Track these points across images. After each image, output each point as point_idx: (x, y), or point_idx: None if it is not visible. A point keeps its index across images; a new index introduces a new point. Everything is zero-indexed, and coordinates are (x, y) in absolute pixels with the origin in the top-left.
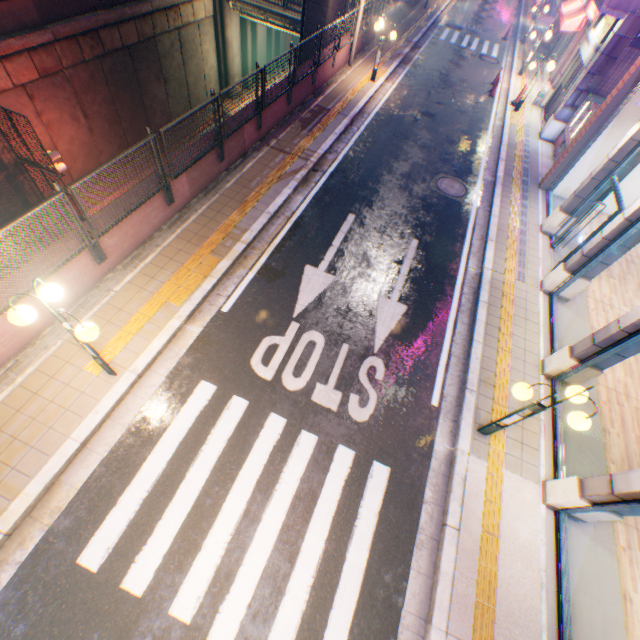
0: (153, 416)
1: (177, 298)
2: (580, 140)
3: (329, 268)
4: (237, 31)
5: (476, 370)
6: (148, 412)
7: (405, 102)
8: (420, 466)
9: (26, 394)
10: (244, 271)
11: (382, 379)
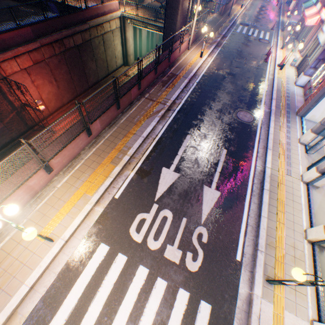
0: (72, 267)
1: (90, 191)
2: (322, 90)
3: (176, 169)
4: (132, 33)
5: (264, 236)
6: (70, 264)
7: (218, 68)
8: (230, 304)
9: (3, 254)
10: (128, 172)
11: (206, 241)
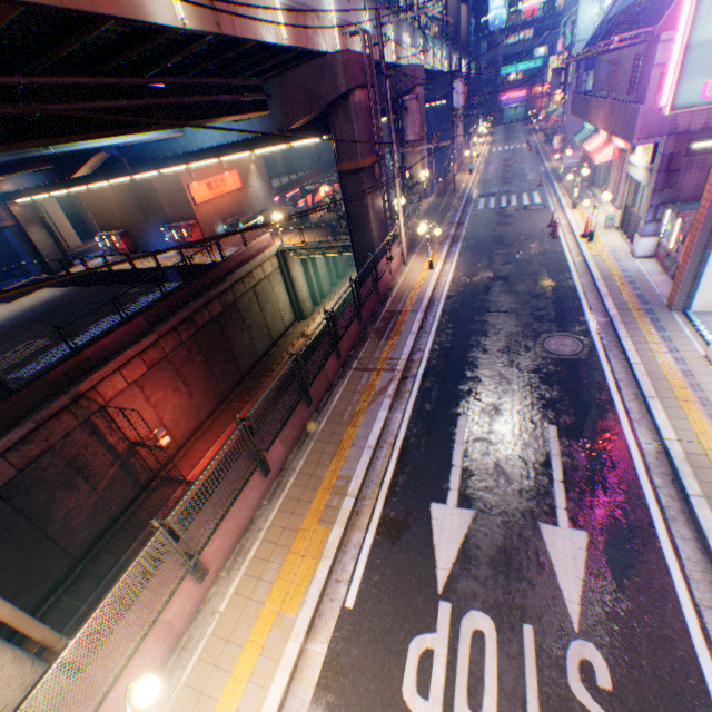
0: None
1: (290, 602)
2: (692, 253)
3: (460, 499)
4: (300, 268)
5: None
6: None
7: (470, 275)
8: None
9: None
10: (360, 534)
11: (610, 685)
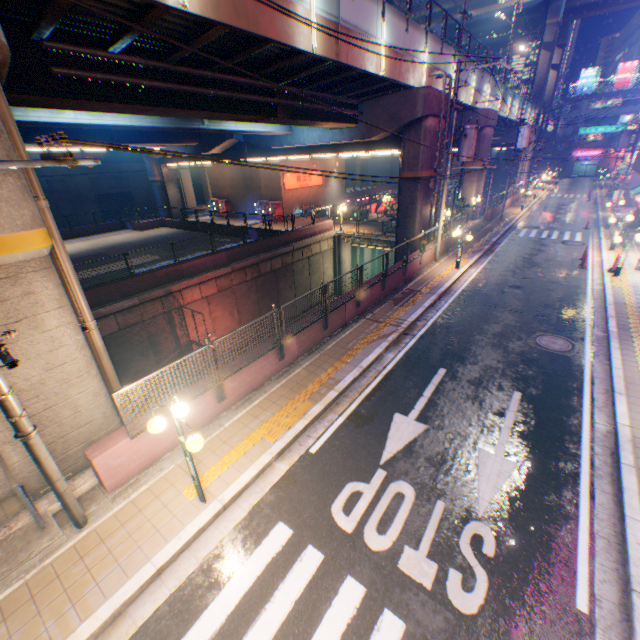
0: (226, 553)
1: (272, 435)
2: None
3: (419, 416)
4: (349, 253)
5: None
6: (223, 548)
7: (490, 280)
8: None
9: (133, 509)
10: (334, 415)
11: (492, 554)
